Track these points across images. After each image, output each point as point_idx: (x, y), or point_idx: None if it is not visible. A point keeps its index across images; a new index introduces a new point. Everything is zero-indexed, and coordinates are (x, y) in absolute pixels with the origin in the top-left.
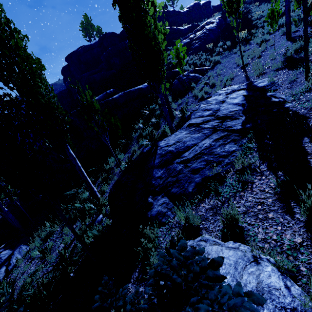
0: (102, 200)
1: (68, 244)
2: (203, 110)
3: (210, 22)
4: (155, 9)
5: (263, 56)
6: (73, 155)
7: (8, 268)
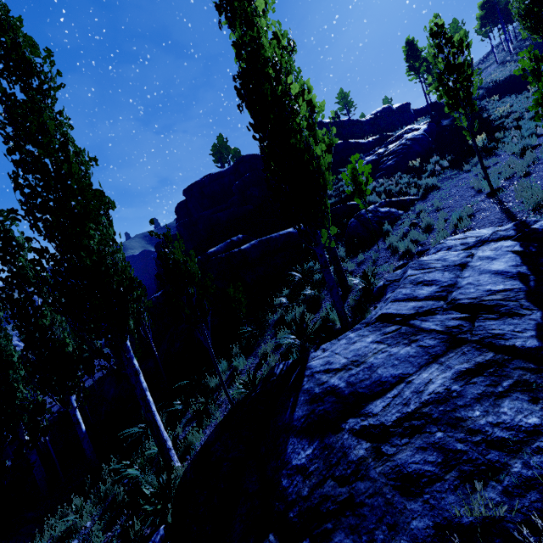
0: (174, 480)
1: None
2: (414, 283)
3: (412, 129)
4: (313, 110)
5: (534, 173)
6: (135, 364)
7: None
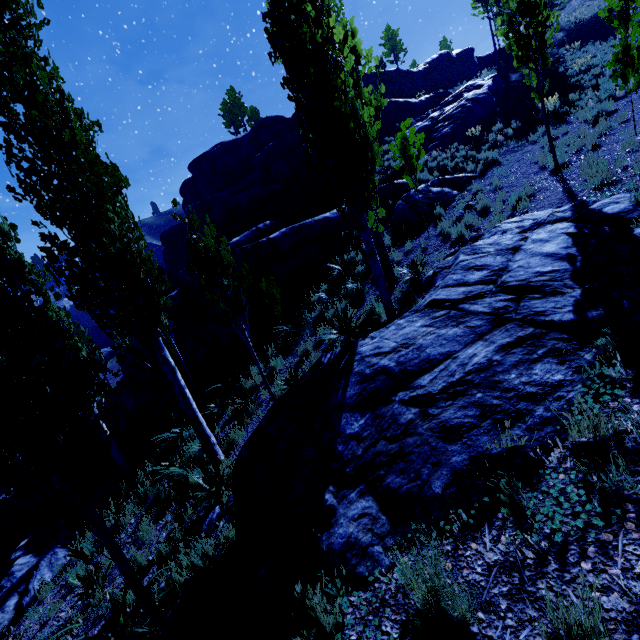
0: (224, 469)
1: (141, 573)
2: (466, 268)
3: (474, 86)
4: (358, 61)
5: (604, 146)
6: (171, 362)
7: (21, 601)
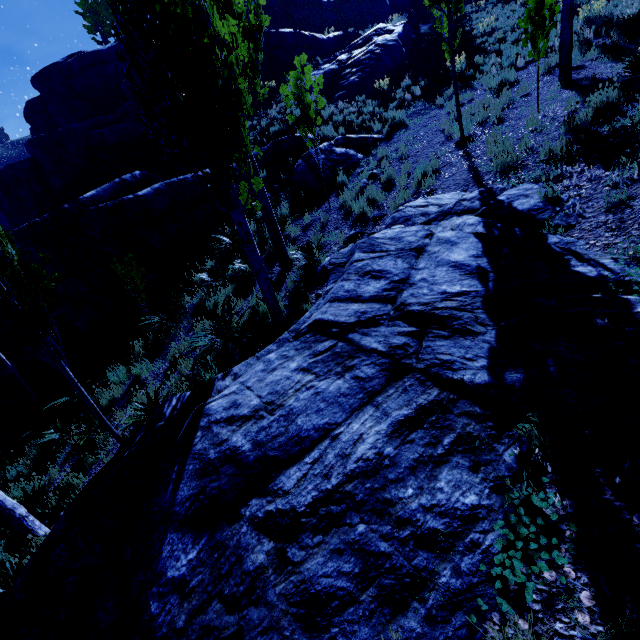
0: None
1: None
2: (361, 273)
3: (384, 30)
4: None
5: (508, 121)
6: None
7: None
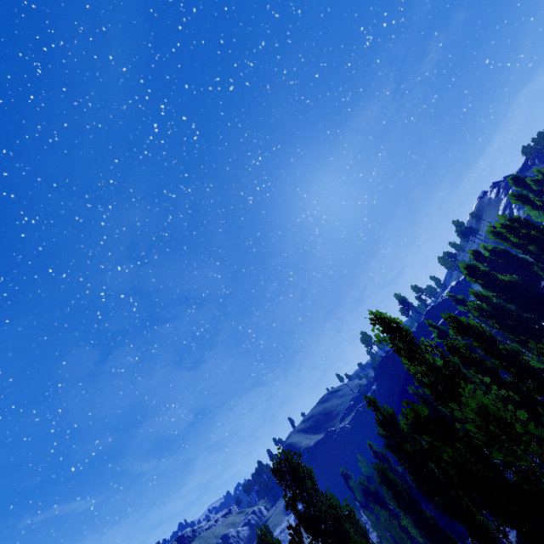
0: None
1: None
2: None
3: None
4: None
5: None
6: None
7: None
